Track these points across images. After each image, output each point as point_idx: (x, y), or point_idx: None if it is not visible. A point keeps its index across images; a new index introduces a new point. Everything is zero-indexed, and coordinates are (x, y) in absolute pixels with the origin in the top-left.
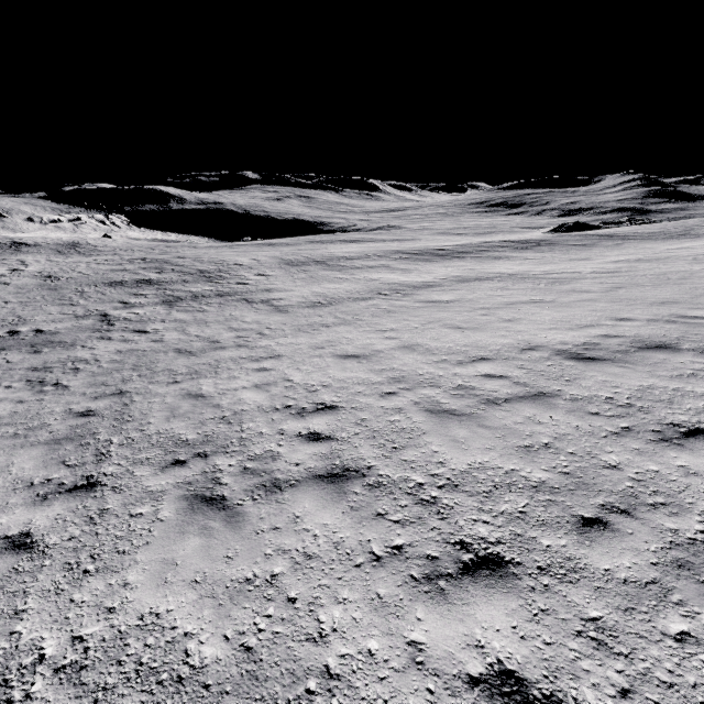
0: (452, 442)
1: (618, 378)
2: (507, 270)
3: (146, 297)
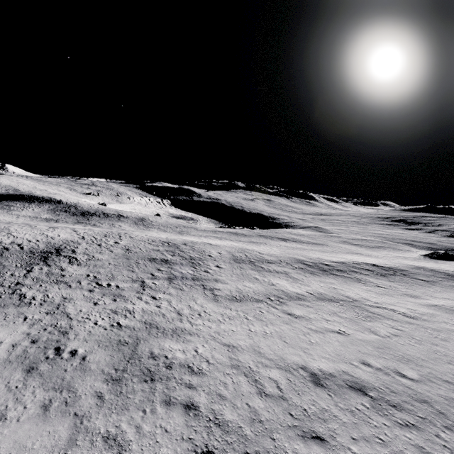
0: (232, 407)
1: (320, 401)
2: (355, 294)
3: (162, 273)
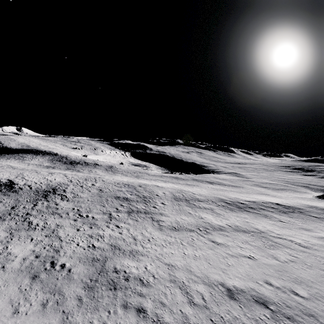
0: (169, 312)
1: (233, 310)
2: (262, 227)
3: (124, 207)
